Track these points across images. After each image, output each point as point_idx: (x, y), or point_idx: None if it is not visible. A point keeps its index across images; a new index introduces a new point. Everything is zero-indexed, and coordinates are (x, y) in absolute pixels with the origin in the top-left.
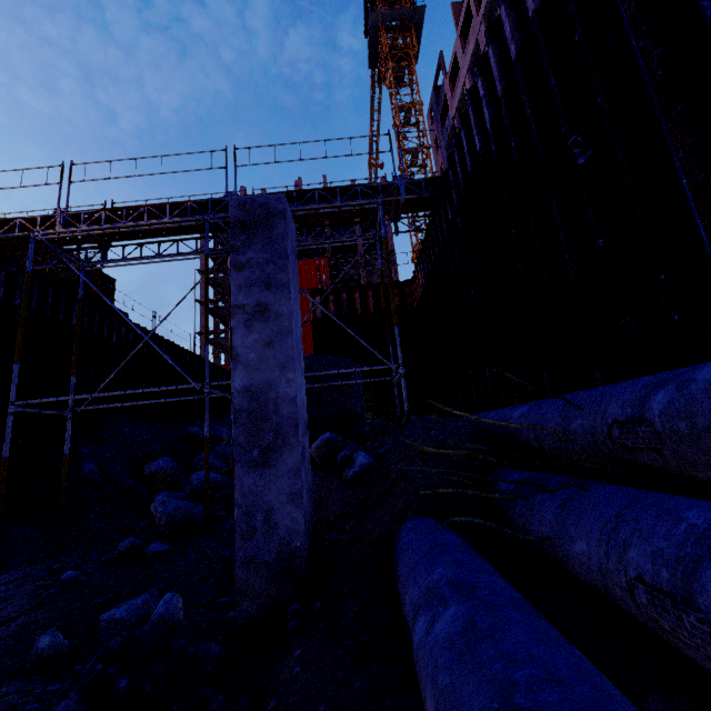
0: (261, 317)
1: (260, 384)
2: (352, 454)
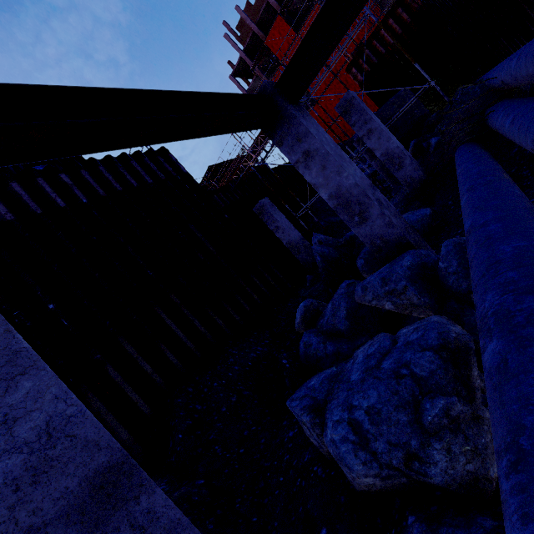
0: (371, 133)
1: (384, 151)
2: (429, 142)
